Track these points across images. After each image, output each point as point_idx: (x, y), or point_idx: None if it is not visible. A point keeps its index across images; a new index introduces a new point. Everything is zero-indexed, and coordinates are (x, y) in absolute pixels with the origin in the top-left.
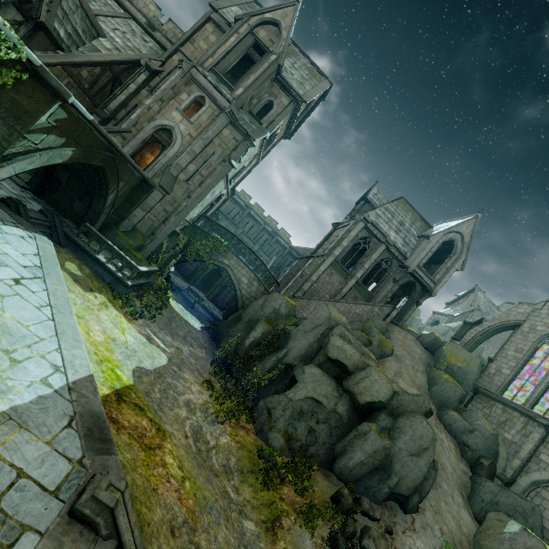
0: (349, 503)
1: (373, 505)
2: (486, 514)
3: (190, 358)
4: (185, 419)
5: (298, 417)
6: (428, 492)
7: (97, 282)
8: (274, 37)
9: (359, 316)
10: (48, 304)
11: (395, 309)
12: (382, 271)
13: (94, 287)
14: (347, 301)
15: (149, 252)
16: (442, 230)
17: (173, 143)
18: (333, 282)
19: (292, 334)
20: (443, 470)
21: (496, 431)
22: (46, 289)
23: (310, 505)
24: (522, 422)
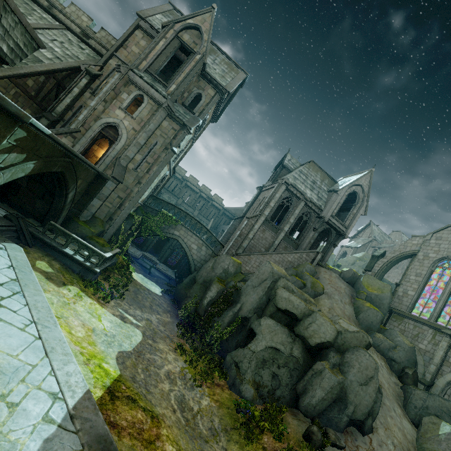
0: (319, 438)
1: (337, 434)
2: (420, 418)
3: (159, 325)
4: (169, 392)
5: (261, 365)
6: (378, 413)
7: (68, 275)
8: (197, 39)
9: (291, 263)
10: (32, 321)
11: (319, 253)
12: (302, 221)
13: (66, 280)
14: (281, 252)
15: (109, 236)
16: (346, 184)
17: (120, 138)
18: (266, 237)
19: (242, 290)
20: (383, 388)
21: (412, 344)
22: (27, 304)
23: (289, 448)
24: (431, 333)
